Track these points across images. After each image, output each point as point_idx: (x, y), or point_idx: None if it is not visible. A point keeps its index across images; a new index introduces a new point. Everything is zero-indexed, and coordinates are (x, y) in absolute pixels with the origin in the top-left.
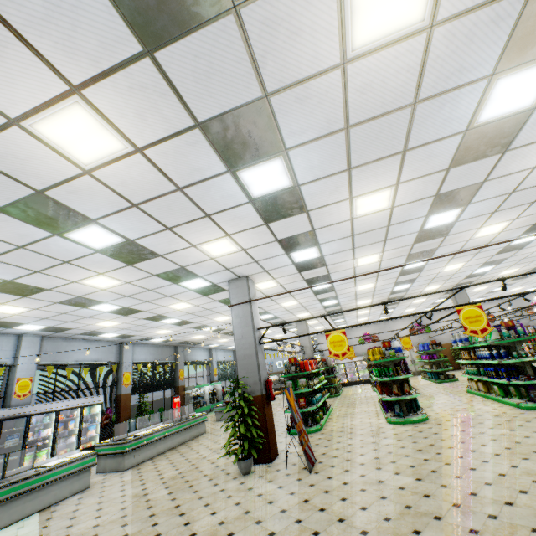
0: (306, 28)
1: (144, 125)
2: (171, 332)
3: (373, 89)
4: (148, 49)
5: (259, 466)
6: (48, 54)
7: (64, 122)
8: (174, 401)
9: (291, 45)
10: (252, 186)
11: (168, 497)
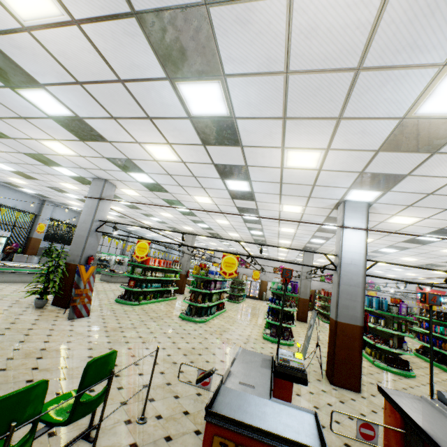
0: None
1: None
2: (82, 206)
3: (72, 57)
4: None
5: (54, 308)
6: None
7: None
8: None
9: None
10: (40, 105)
11: None
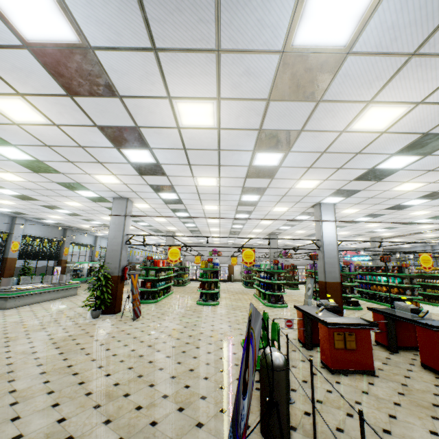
0: (157, 112)
1: (62, 117)
2: (62, 219)
3: (196, 139)
4: (70, 95)
5: (105, 315)
6: (8, 80)
7: (8, 103)
8: (56, 270)
9: (150, 115)
10: (130, 157)
11: (39, 324)
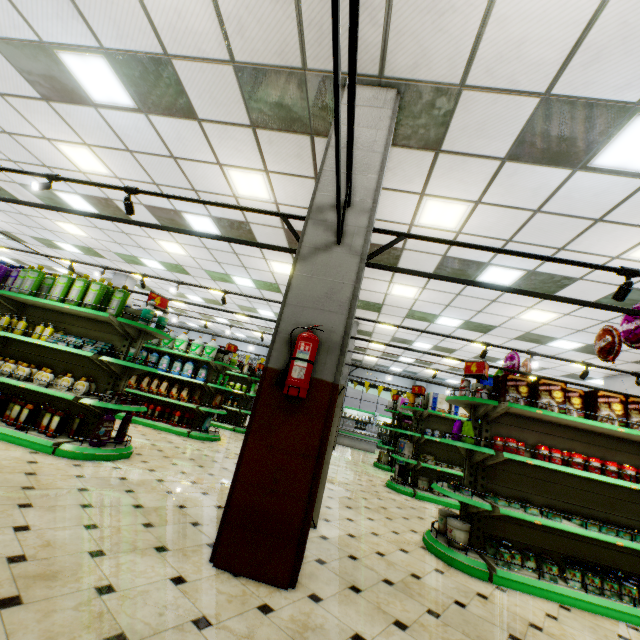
0: None
1: None
2: (269, 336)
3: None
4: None
5: None
6: None
7: None
8: None
9: None
10: None
11: None
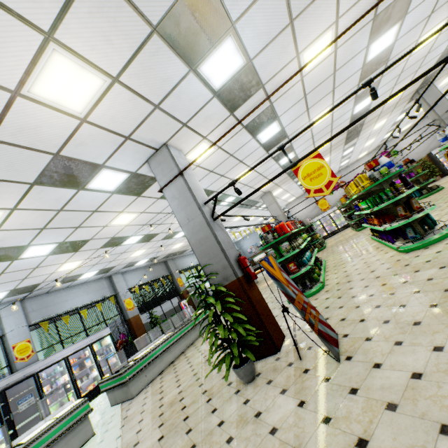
0: None
1: None
2: (147, 251)
3: None
4: None
5: (264, 363)
6: None
7: None
8: (182, 305)
9: None
10: None
11: None
